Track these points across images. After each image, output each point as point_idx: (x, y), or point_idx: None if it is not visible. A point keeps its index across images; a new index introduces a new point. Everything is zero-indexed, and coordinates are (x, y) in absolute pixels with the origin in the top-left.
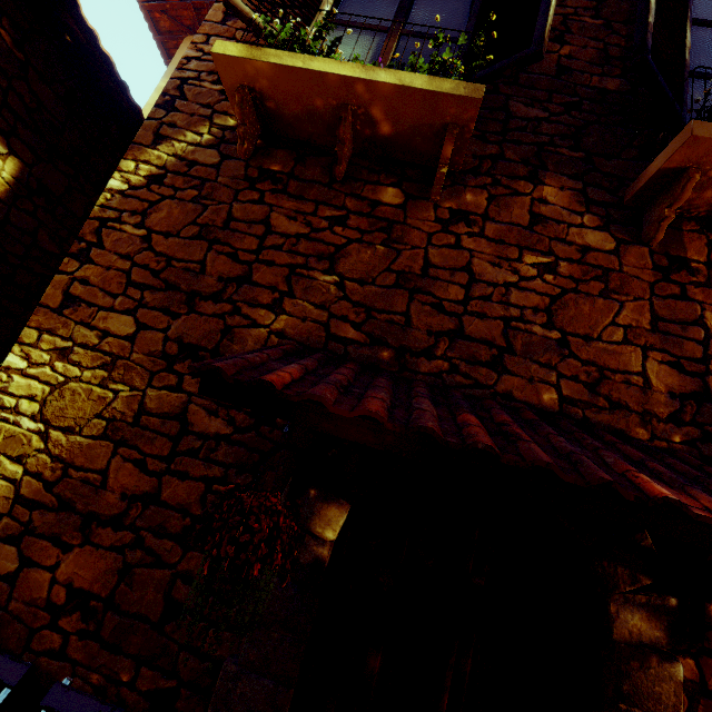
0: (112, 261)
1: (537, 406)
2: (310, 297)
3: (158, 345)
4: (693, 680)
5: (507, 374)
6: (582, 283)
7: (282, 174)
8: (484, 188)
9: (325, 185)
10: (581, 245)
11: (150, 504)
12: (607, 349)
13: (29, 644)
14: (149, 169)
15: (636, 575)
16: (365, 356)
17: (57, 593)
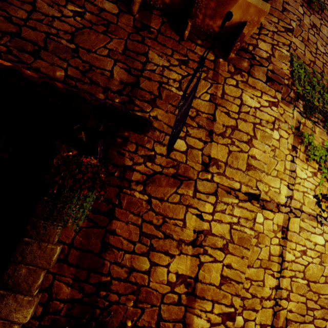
0: None
1: (52, 77)
2: None
3: None
4: None
5: (40, 60)
6: (95, 25)
7: None
8: None
9: None
10: (100, 7)
11: None
12: (98, 58)
13: None
14: None
15: (71, 149)
16: None
17: None
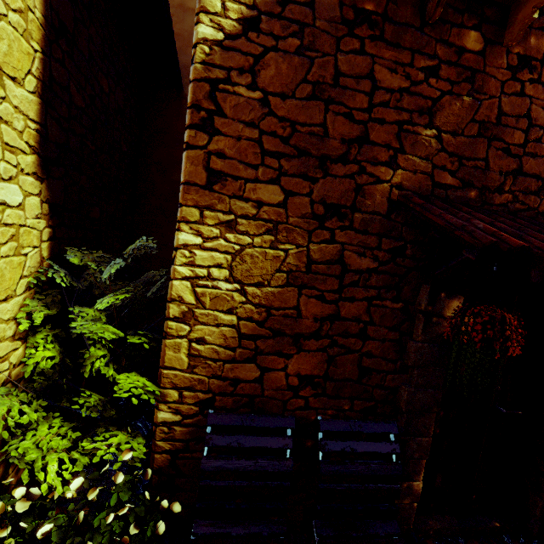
0: (240, 131)
1: None
2: (417, 152)
3: (307, 208)
4: None
5: None
6: None
7: (376, 15)
8: None
9: (417, 29)
10: None
11: (335, 321)
12: None
13: (285, 408)
14: (238, 9)
15: None
16: (459, 197)
17: (292, 381)
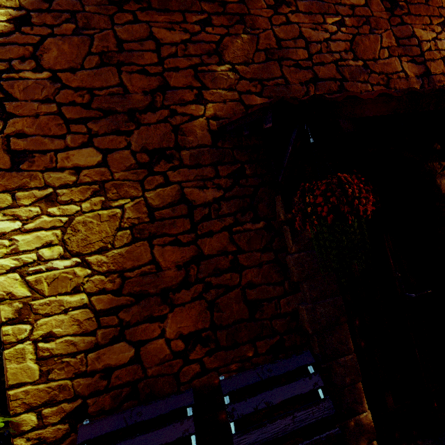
0: (36, 109)
1: None
2: (219, 85)
3: (130, 160)
4: None
5: None
6: (359, 28)
7: None
8: None
9: None
10: (349, 5)
11: (200, 261)
12: (385, 63)
13: (179, 382)
14: (6, 12)
15: (440, 163)
16: None
17: (175, 345)
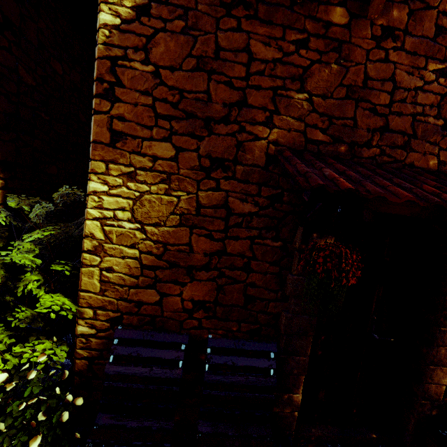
0: (136, 98)
1: (426, 169)
2: (291, 113)
3: (195, 161)
4: None
5: (412, 152)
6: None
7: None
8: (406, 3)
9: (287, 7)
10: None
11: (222, 256)
12: None
13: (182, 327)
14: None
15: None
16: (330, 151)
17: (186, 304)
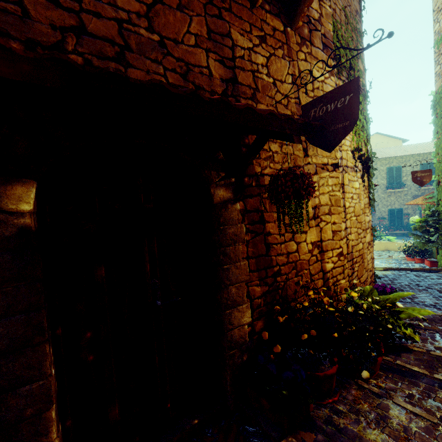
0: None
1: None
2: None
3: None
4: (243, 209)
5: (131, 68)
6: None
7: None
8: None
9: None
10: None
11: None
12: (188, 51)
13: None
14: None
15: (219, 173)
16: None
17: None
